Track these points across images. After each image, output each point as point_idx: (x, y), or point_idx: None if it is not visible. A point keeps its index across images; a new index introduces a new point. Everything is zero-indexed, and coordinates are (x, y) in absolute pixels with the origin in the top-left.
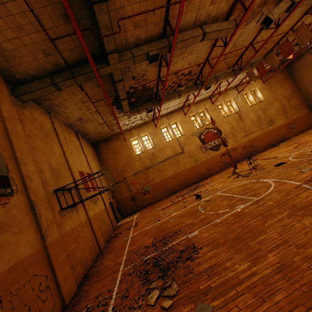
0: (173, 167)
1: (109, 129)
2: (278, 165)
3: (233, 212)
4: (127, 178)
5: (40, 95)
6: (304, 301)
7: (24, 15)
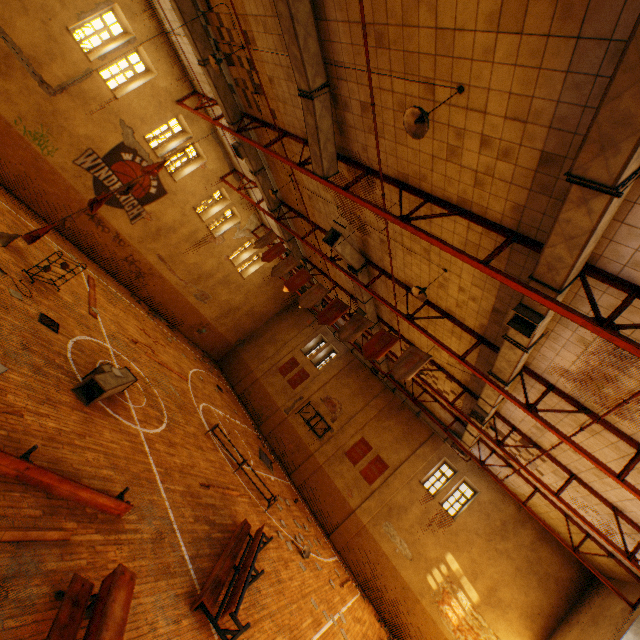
0: None
1: None
2: (43, 320)
3: None
4: None
5: None
6: None
7: None
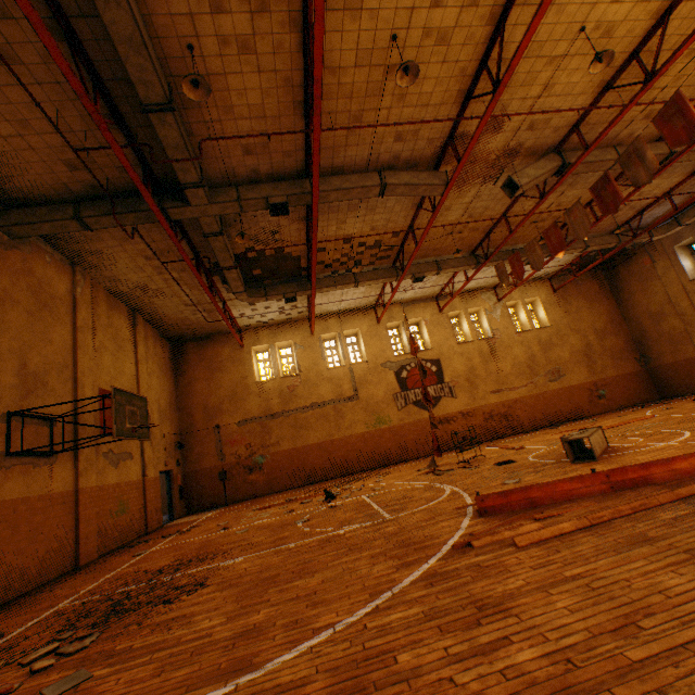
0: (328, 426)
1: (205, 318)
2: (499, 463)
3: (329, 535)
4: (224, 427)
5: (49, 231)
6: (199, 681)
7: (34, 107)
